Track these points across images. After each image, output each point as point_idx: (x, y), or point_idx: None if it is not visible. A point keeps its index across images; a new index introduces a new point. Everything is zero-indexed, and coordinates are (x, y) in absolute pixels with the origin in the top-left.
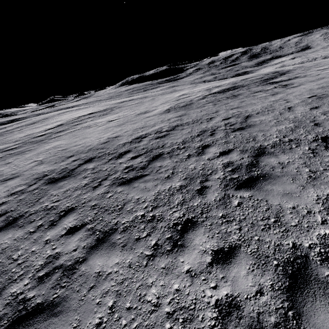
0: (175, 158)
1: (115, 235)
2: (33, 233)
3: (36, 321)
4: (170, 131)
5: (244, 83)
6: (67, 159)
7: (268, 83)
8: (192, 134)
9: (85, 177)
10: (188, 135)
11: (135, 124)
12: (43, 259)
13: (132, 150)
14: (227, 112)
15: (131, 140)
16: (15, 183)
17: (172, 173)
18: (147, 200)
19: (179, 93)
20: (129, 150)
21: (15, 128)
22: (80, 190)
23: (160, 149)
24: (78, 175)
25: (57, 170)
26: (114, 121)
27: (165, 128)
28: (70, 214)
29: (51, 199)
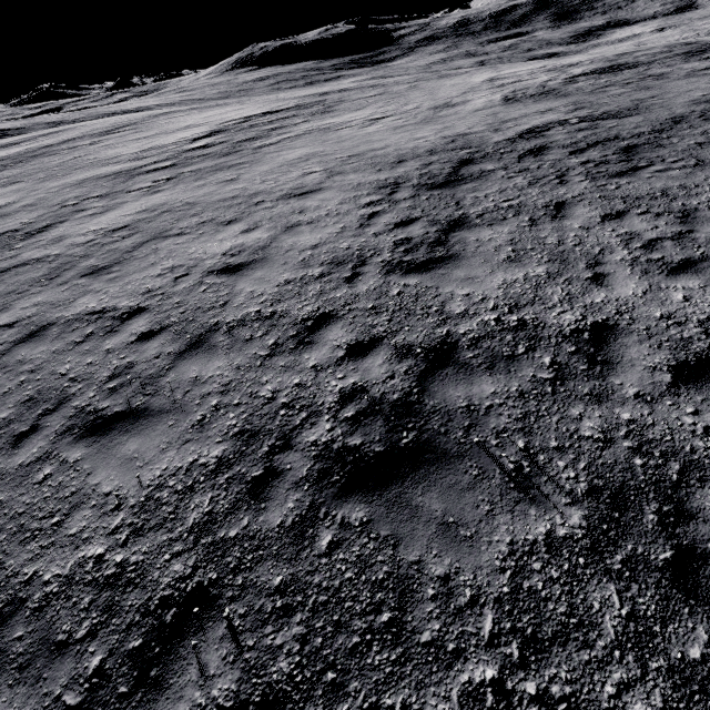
0: (673, 147)
1: (705, 212)
2: (535, 226)
3: (707, 266)
4: (593, 121)
5: (638, 58)
6: (400, 165)
7: (706, 57)
8: (659, 122)
9: (508, 177)
10: (653, 124)
11: (471, 119)
12: (613, 238)
13: (551, 146)
14: (687, 95)
15: (516, 135)
16: (337, 195)
17: (700, 161)
18: (702, 185)
19: (475, 77)
20: (542, 146)
21: (67, 142)
22: (533, 188)
23: (620, 141)
24: (486, 177)
25: (412, 177)
26: (388, 119)
27: (573, 119)
28: (570, 207)
29: (486, 200)
